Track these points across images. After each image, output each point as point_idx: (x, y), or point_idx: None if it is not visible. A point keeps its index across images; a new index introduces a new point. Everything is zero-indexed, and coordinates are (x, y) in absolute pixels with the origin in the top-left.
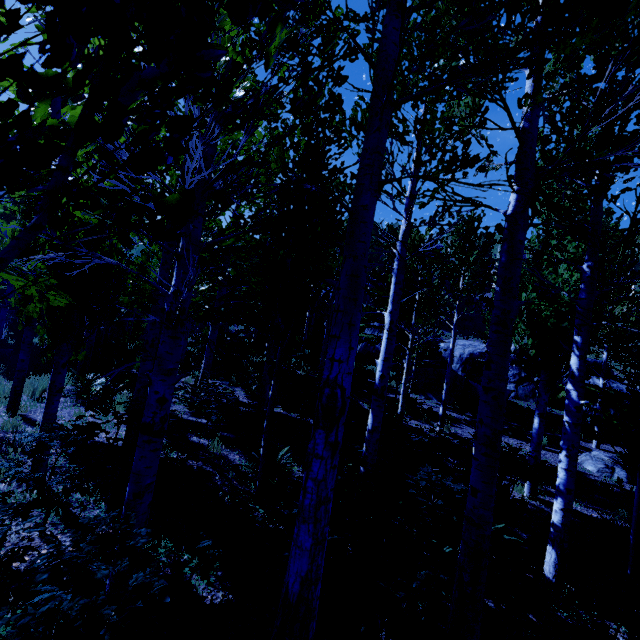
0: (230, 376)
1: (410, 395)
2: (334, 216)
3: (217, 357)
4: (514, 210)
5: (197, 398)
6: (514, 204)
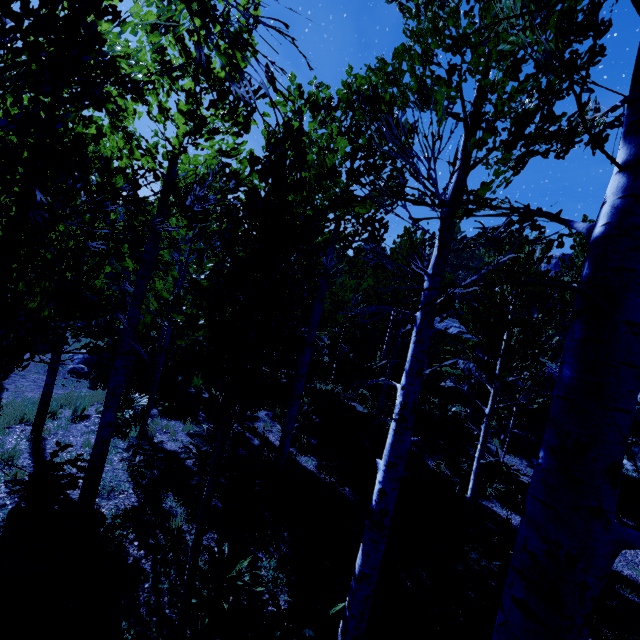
0: (277, 407)
1: (506, 457)
2: (317, 237)
3: (282, 378)
4: (614, 223)
5: (186, 451)
6: (616, 205)
